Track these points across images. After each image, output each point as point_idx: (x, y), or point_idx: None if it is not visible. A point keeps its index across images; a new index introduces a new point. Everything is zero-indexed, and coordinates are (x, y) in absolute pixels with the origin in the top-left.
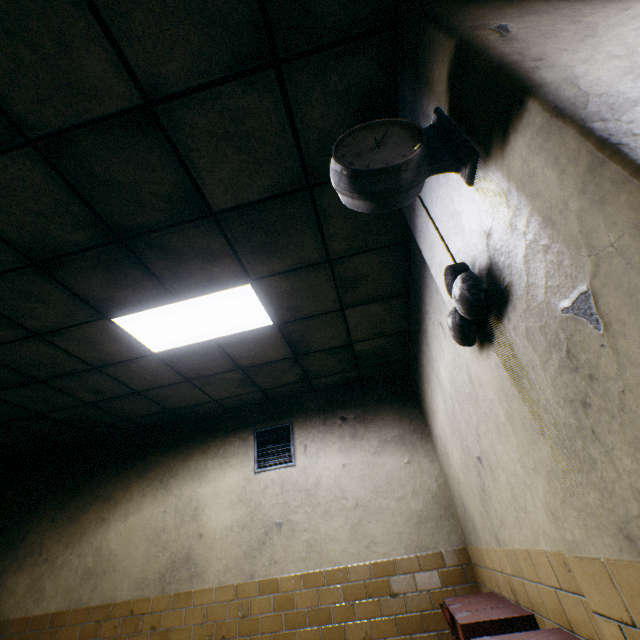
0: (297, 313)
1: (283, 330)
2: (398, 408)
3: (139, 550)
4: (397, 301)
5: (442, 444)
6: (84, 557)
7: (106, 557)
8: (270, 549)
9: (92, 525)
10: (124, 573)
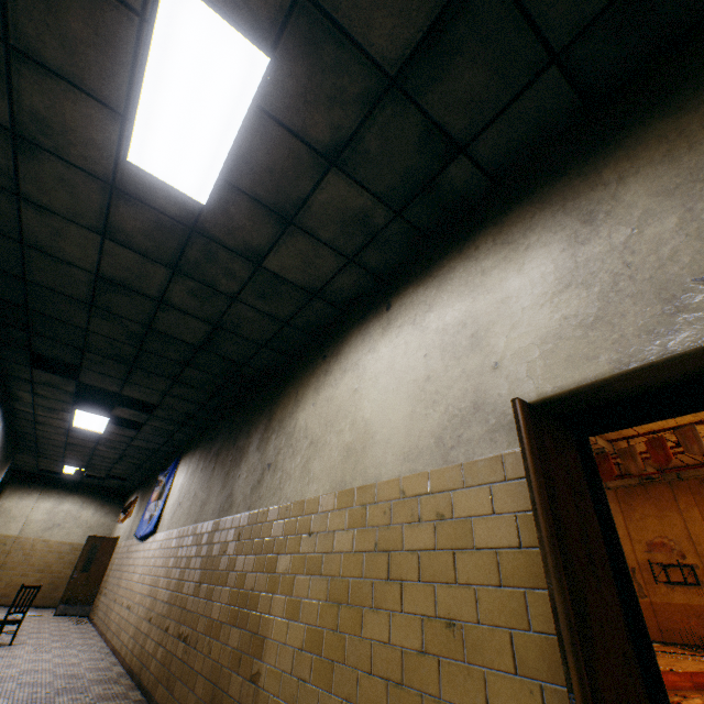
0: None
1: None
2: None
3: None
4: None
5: None
6: None
7: None
8: None
9: None
10: None
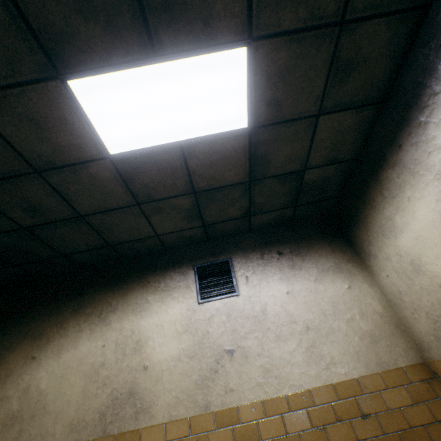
0: (275, 113)
1: (252, 139)
2: (329, 243)
3: (74, 388)
4: (369, 112)
5: (405, 259)
6: (7, 400)
7: (34, 399)
8: (223, 377)
9: (19, 365)
10: (56, 415)
